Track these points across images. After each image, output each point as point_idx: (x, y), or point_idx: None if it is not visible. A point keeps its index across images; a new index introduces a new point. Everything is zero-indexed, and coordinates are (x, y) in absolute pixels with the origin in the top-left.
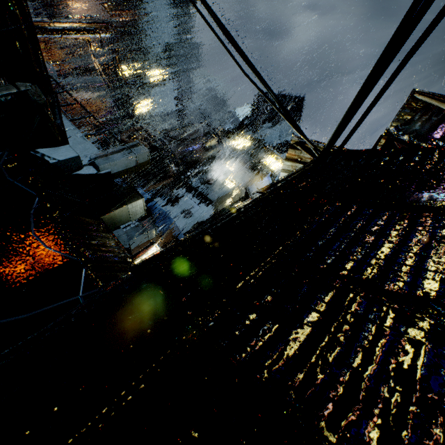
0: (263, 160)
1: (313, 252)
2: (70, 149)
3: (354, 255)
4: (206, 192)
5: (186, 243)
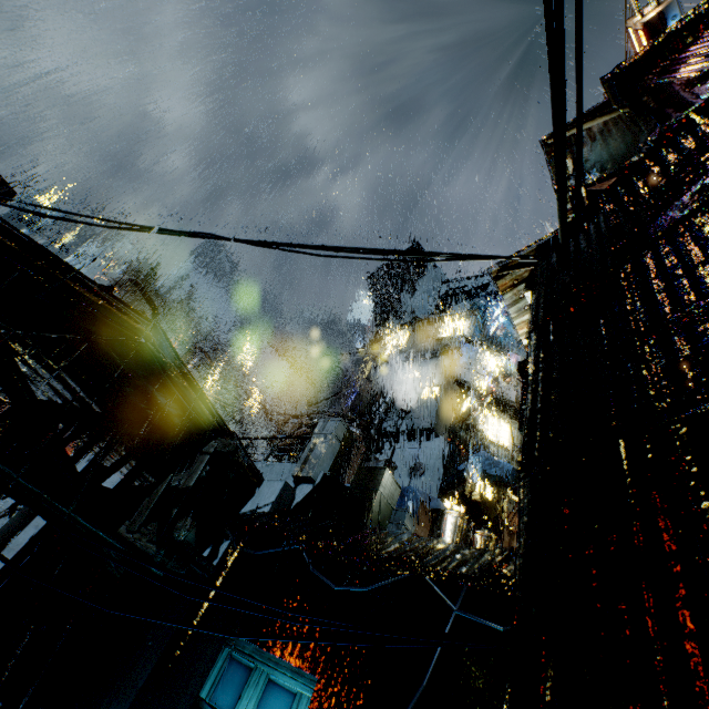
0: (440, 334)
1: (668, 307)
2: (270, 482)
3: (705, 276)
4: (415, 424)
5: (536, 417)
